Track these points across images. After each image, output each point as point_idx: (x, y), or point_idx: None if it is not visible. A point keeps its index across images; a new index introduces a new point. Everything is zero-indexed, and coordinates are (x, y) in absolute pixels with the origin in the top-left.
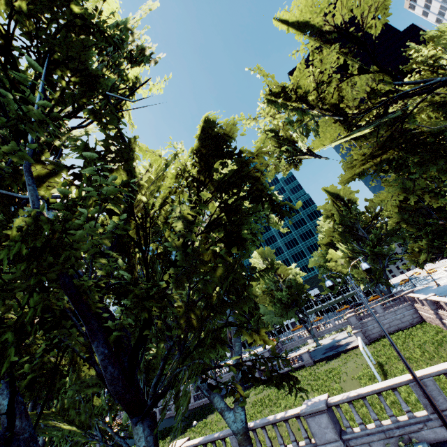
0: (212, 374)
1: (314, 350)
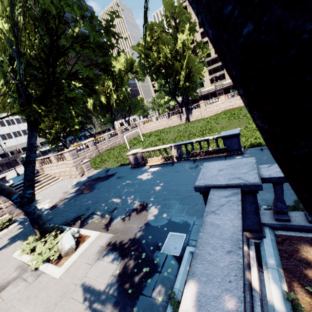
0: None
1: (79, 216)
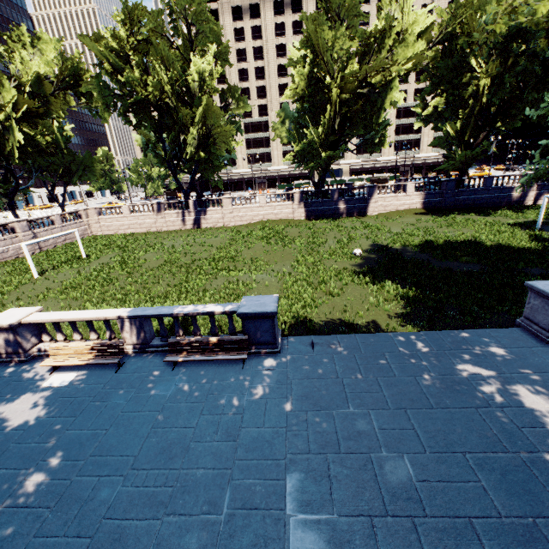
0: None
1: None
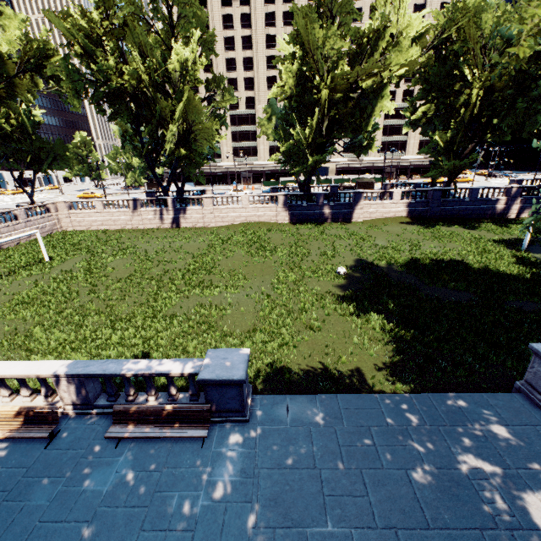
0: None
1: None
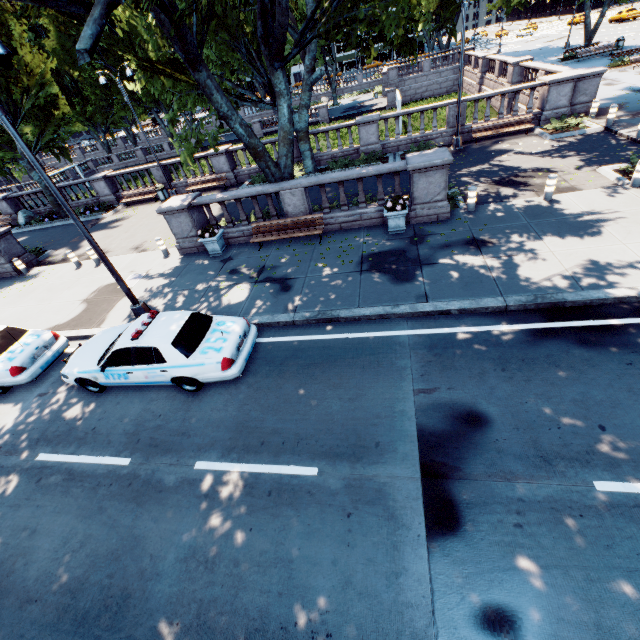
0: (188, 122)
1: (330, 110)
